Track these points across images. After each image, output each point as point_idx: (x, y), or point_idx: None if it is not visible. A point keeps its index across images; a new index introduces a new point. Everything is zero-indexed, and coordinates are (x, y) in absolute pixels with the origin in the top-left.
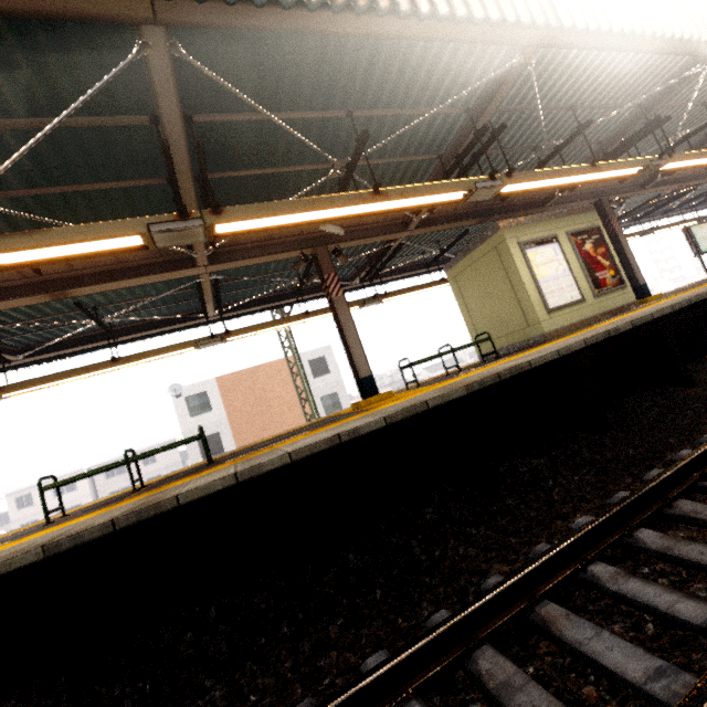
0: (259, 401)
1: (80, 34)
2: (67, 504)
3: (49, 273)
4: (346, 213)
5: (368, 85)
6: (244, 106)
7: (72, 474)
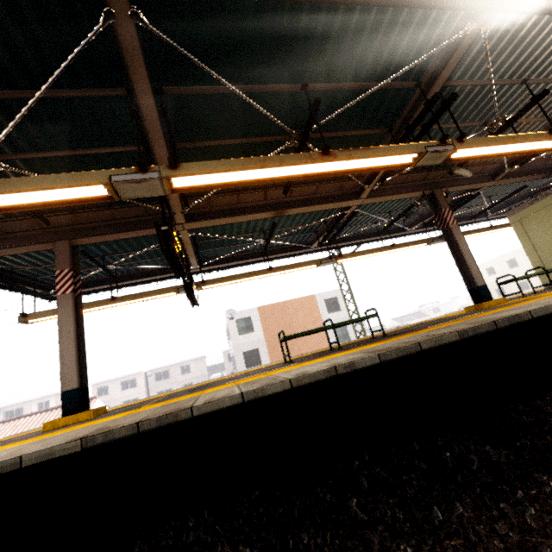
0: (287, 327)
1: (423, 26)
2: (129, 397)
3: (276, 198)
4: (524, 149)
5: (546, 60)
6: (465, 76)
7: (134, 375)
